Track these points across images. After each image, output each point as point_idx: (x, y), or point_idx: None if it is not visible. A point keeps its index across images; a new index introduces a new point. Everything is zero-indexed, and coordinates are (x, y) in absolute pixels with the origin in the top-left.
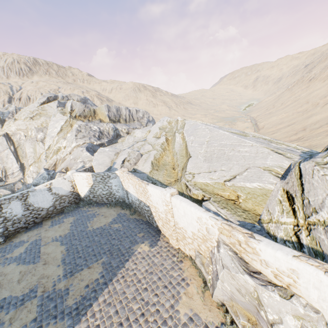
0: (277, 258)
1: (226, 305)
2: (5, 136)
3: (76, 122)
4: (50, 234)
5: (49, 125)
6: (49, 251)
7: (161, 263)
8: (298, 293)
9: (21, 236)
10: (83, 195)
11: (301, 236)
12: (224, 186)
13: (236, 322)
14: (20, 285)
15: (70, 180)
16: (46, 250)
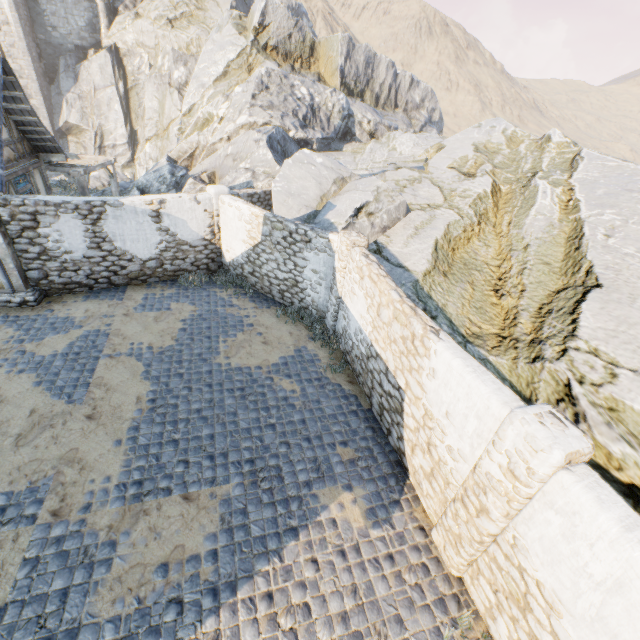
0: None
1: None
2: (112, 53)
3: (263, 63)
4: (131, 332)
5: (202, 52)
6: (112, 381)
7: (396, 613)
8: None
9: (74, 304)
10: (229, 257)
11: None
12: None
13: None
14: (15, 454)
15: (210, 211)
16: (107, 374)
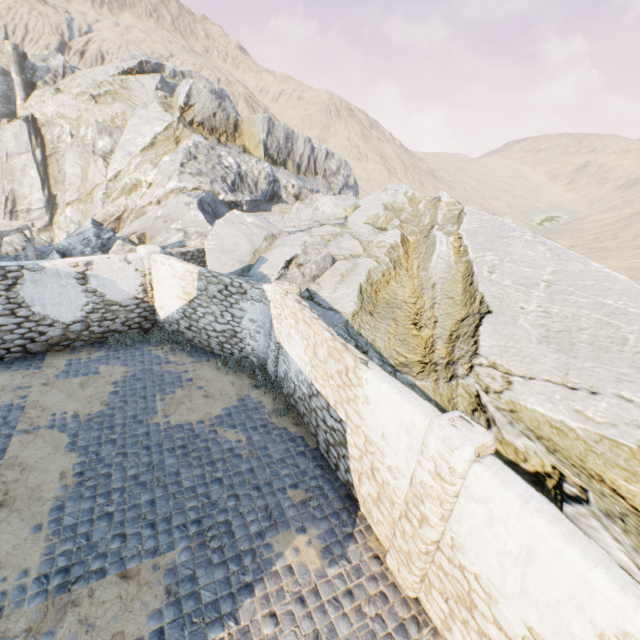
0: None
1: None
2: (29, 122)
3: (190, 136)
4: (52, 402)
5: (128, 125)
6: (29, 459)
7: None
8: None
9: None
10: (164, 314)
11: None
12: (638, 463)
13: None
14: None
15: (142, 270)
16: (22, 452)
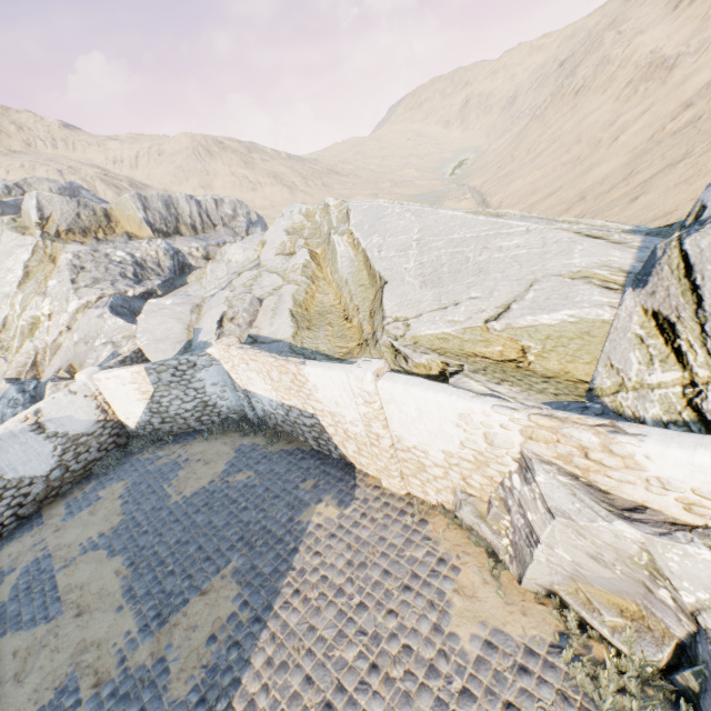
0: (699, 467)
1: (559, 593)
2: None
3: (64, 249)
4: (74, 538)
5: None
6: (82, 579)
7: (379, 536)
8: None
9: None
10: (133, 423)
11: (705, 406)
12: (487, 333)
13: (590, 624)
14: (23, 686)
15: (91, 394)
16: (72, 579)
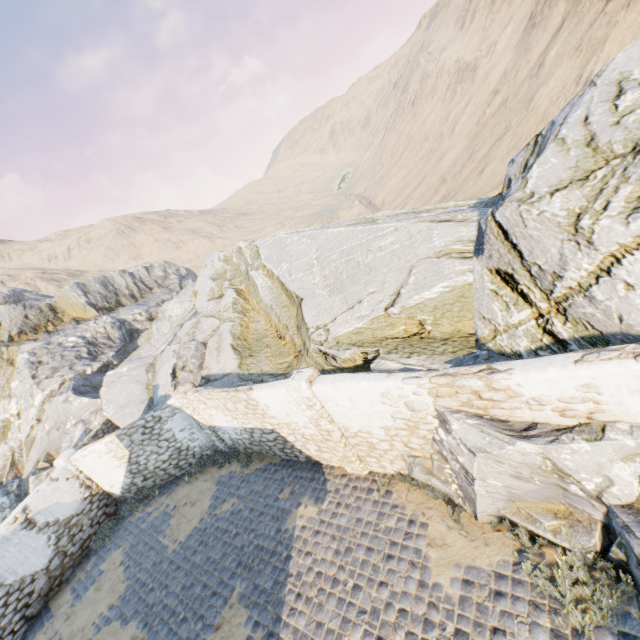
0: (553, 382)
1: (507, 516)
2: None
3: (20, 350)
4: (85, 620)
5: None
6: None
7: (355, 519)
8: (609, 420)
9: None
10: (118, 489)
11: (555, 329)
12: (389, 318)
13: (538, 534)
14: None
15: (72, 475)
16: None
